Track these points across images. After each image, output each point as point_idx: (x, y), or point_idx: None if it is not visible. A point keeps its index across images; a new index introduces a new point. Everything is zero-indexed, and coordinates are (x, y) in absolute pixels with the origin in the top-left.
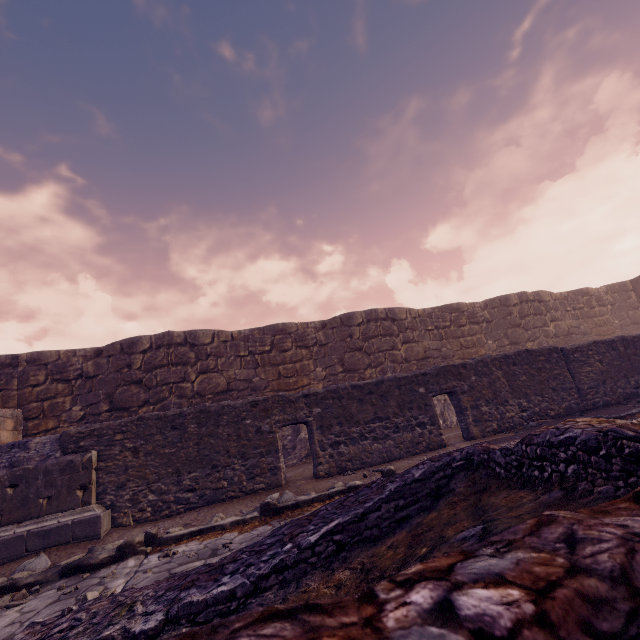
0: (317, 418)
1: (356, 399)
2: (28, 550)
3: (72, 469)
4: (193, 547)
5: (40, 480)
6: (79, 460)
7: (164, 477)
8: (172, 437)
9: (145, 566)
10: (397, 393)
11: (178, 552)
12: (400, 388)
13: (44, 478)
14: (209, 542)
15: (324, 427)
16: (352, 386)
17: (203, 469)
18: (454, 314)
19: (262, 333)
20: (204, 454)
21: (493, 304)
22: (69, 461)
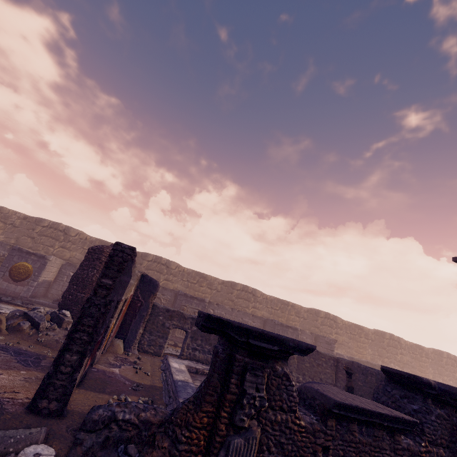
0: None
1: None
2: None
3: None
4: None
5: None
6: None
7: None
8: None
9: None
10: None
11: None
12: None
13: None
14: None
15: None
16: None
17: None
18: (420, 350)
19: (355, 326)
20: None
21: (436, 353)
22: None
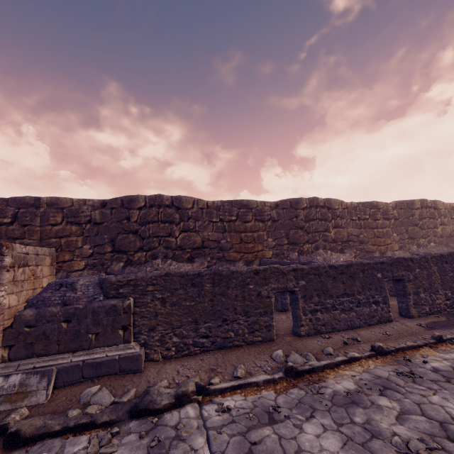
0: (302, 289)
1: (331, 277)
2: (84, 377)
3: (115, 312)
4: (242, 404)
5: (89, 319)
6: (120, 305)
7: (185, 324)
8: (192, 292)
9: (211, 422)
10: (361, 275)
11: (231, 408)
12: (364, 272)
13: (92, 317)
14: (253, 400)
15: (306, 297)
16: (329, 266)
17: (215, 321)
18: (373, 210)
19: (230, 205)
20: (216, 309)
21: (401, 206)
22: (112, 305)
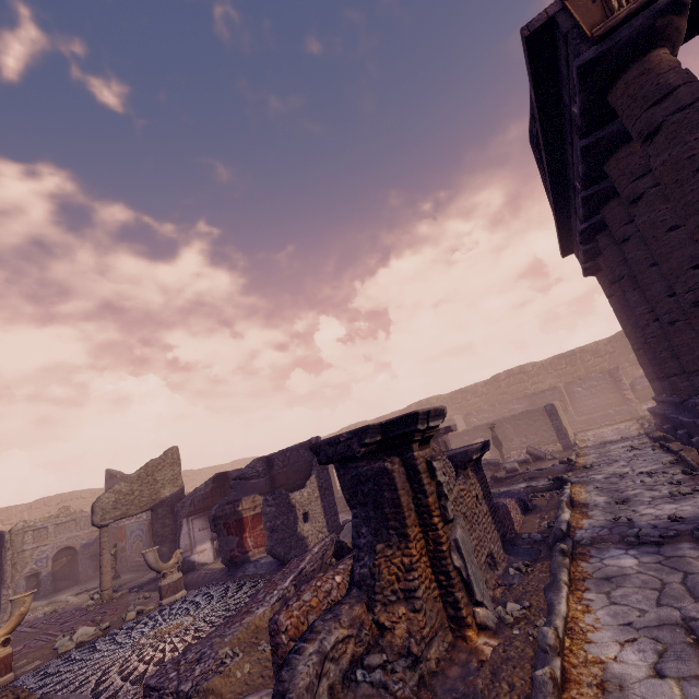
0: None
1: None
2: None
3: None
4: None
5: None
6: None
7: None
8: None
9: None
10: None
11: None
12: None
13: None
14: None
15: None
16: None
17: None
18: None
19: None
20: None
21: None
22: None
